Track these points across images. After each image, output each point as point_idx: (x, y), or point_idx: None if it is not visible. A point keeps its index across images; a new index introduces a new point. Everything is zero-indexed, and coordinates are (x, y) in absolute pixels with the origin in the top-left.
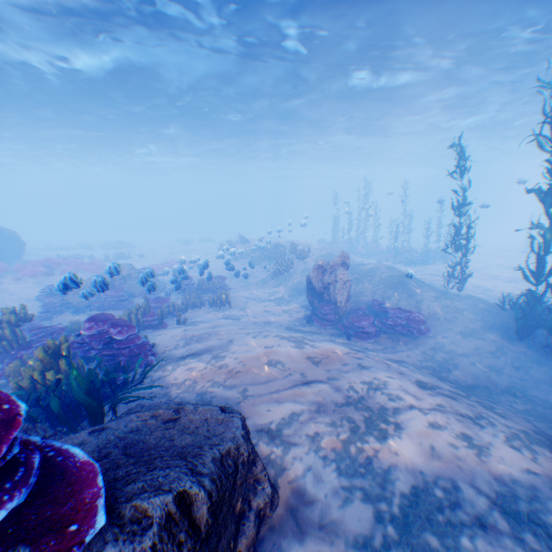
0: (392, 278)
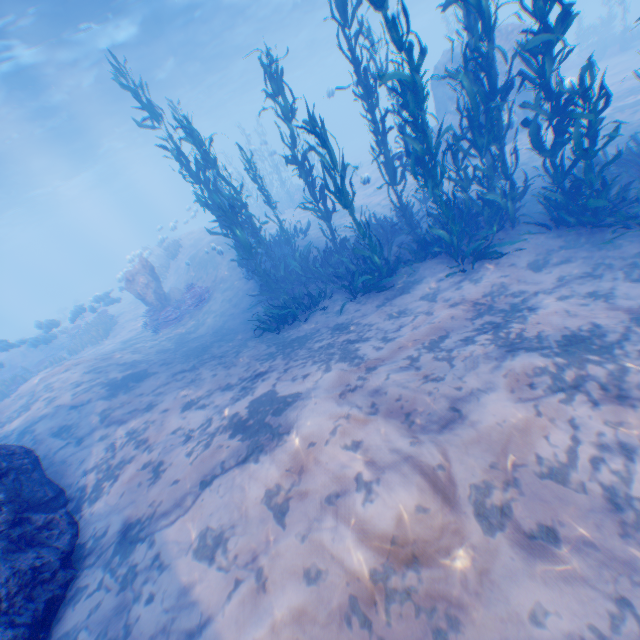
0: (206, 255)
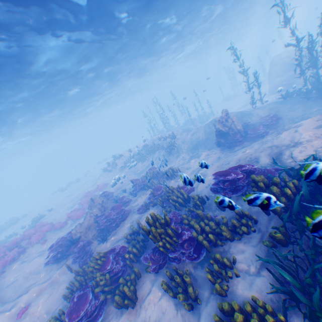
0: (236, 114)
